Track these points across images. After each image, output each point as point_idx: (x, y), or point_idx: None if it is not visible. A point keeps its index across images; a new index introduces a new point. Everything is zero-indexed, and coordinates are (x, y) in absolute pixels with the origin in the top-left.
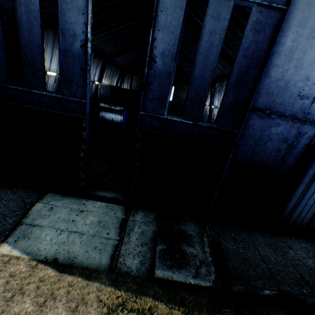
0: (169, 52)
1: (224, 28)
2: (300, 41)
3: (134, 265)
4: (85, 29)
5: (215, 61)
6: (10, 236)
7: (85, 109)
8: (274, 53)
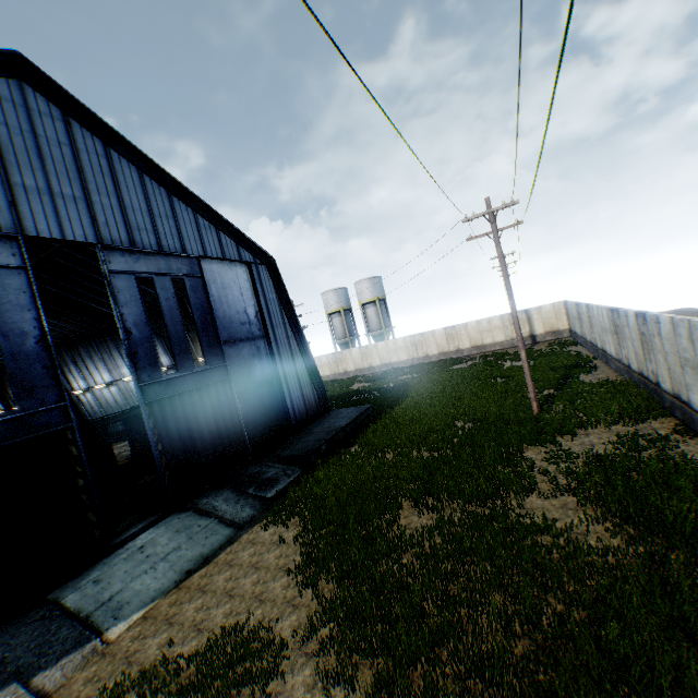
0: (141, 321)
1: (173, 294)
2: (221, 292)
3: (250, 512)
4: (38, 323)
5: (180, 317)
6: (100, 627)
7: (67, 413)
8: (212, 302)
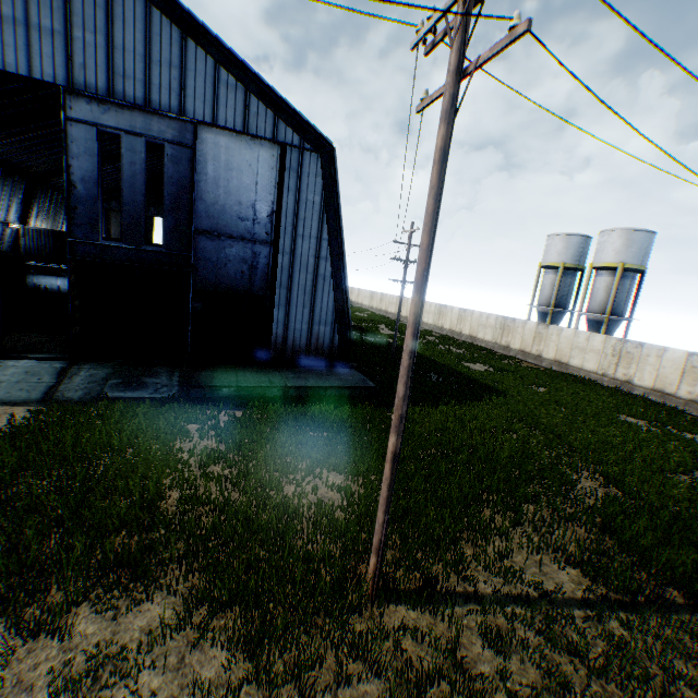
0: (90, 179)
1: (143, 159)
2: (221, 172)
3: (78, 396)
4: None
5: (143, 187)
6: None
7: None
8: (202, 182)
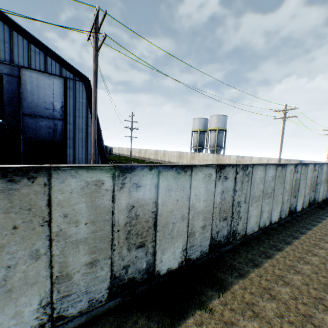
0: None
1: None
2: (35, 88)
3: None
4: None
5: None
6: None
7: None
8: (25, 92)
